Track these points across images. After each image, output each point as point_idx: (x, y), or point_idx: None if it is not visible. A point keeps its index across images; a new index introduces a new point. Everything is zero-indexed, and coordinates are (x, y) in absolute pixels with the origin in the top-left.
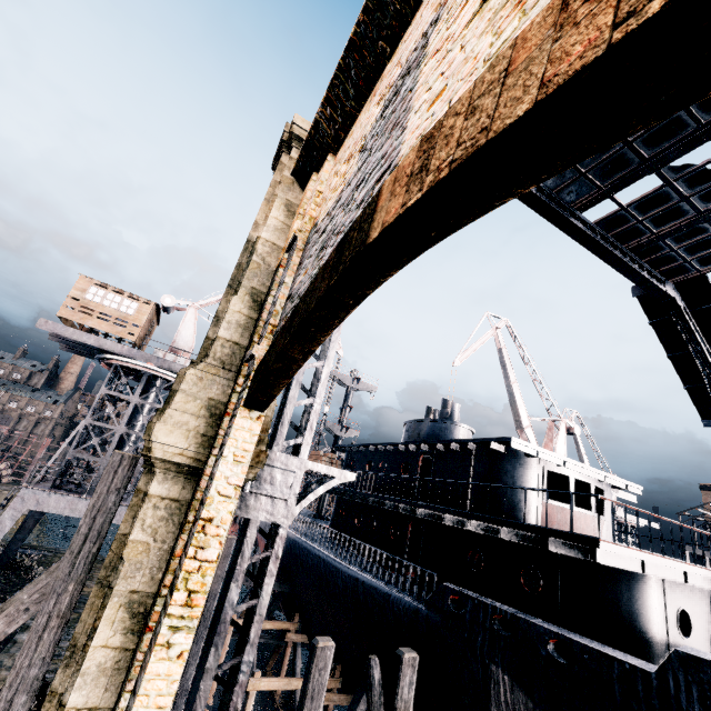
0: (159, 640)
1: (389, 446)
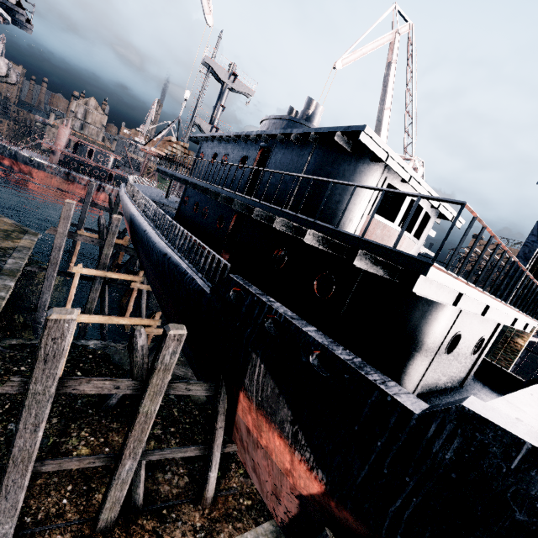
0: None
1: (233, 136)
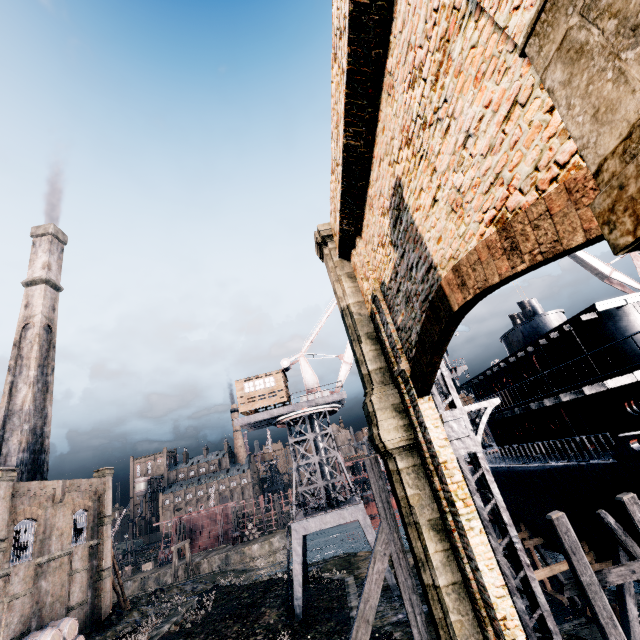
0: (465, 528)
1: (501, 363)
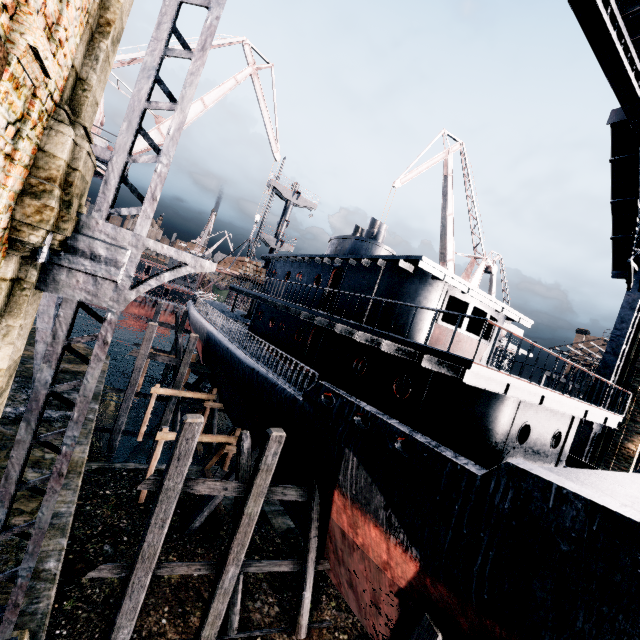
0: None
1: (307, 258)
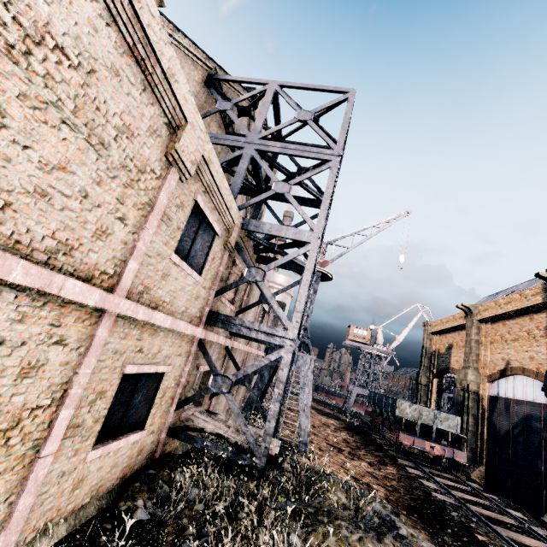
0: (431, 403)
1: None
